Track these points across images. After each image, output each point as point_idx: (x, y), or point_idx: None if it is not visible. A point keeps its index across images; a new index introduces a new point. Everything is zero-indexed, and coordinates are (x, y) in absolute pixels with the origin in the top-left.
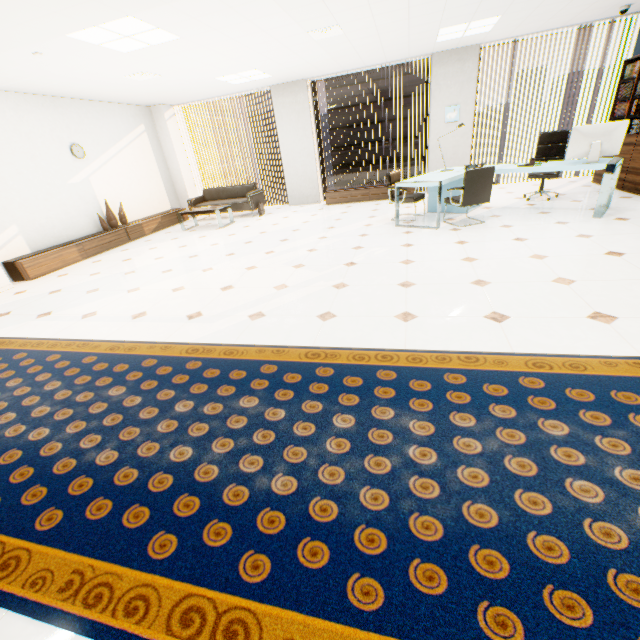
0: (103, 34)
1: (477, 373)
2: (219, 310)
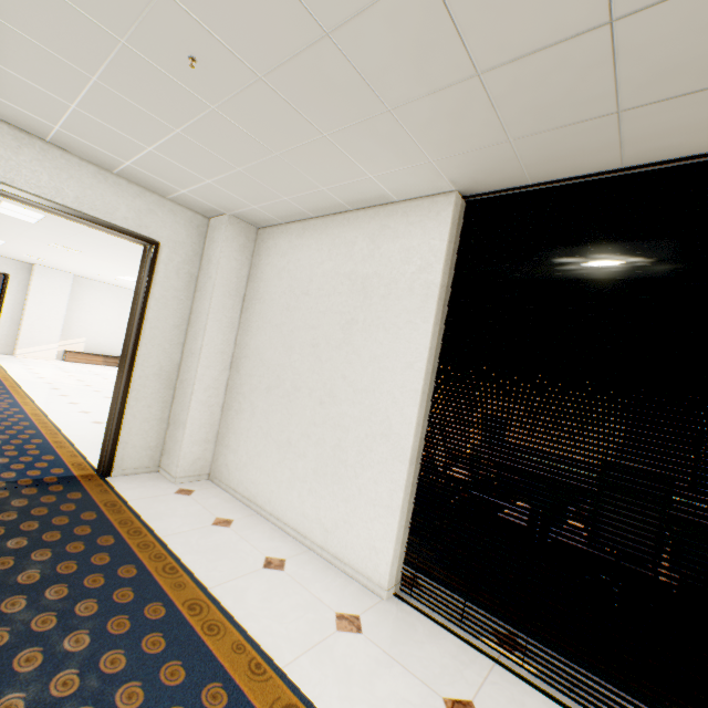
0: (129, 279)
1: (13, 397)
2: (51, 380)
